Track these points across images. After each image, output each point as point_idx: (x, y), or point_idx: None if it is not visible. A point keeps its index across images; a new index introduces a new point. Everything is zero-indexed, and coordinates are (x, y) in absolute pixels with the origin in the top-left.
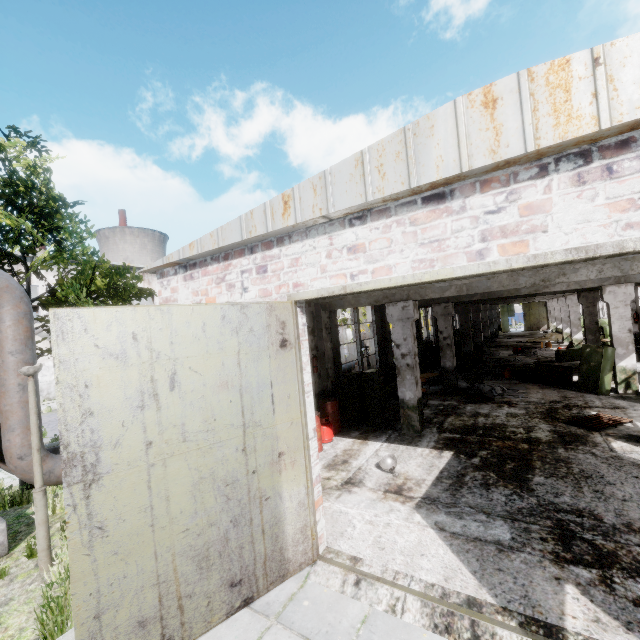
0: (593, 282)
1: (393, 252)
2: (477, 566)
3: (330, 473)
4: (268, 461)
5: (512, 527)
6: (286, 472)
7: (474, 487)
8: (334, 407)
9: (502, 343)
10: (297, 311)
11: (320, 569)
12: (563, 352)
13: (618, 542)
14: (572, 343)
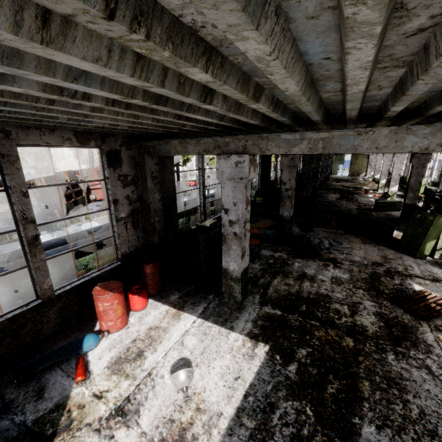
0: None
1: None
2: None
3: (109, 382)
4: None
5: None
6: None
7: None
8: (153, 269)
9: (331, 186)
10: None
11: None
12: (381, 203)
13: None
14: (388, 194)
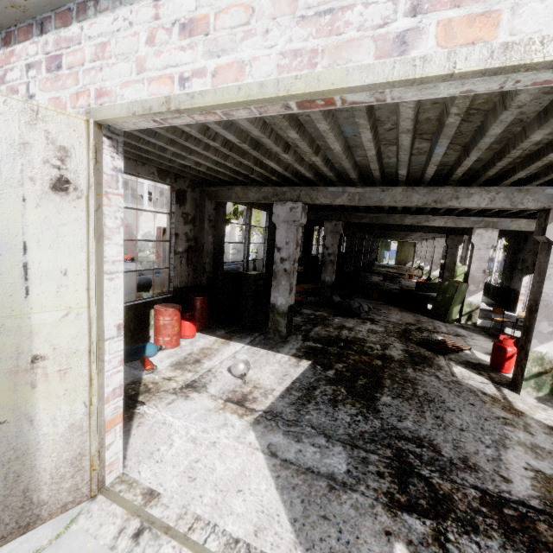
0: (467, 223)
1: (252, 34)
2: (300, 511)
3: (174, 373)
4: (6, 368)
5: (350, 456)
6: (47, 384)
7: (322, 403)
8: (203, 303)
9: (376, 270)
10: (102, 142)
11: (97, 508)
12: (422, 284)
13: (454, 482)
14: (430, 278)
